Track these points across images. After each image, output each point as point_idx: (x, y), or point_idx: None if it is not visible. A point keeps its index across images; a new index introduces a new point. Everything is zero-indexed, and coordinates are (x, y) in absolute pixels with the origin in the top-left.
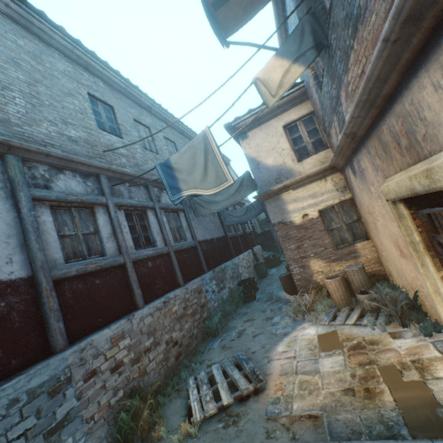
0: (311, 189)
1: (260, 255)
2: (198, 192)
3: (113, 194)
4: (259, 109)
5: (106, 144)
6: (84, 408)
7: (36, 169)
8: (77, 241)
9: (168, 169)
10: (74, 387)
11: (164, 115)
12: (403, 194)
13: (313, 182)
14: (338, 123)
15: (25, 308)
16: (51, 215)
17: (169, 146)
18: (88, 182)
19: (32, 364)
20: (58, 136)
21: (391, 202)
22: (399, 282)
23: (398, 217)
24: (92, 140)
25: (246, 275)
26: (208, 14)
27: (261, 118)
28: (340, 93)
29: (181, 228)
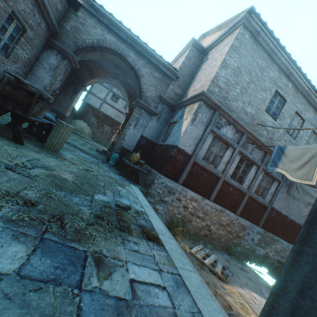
0: None
1: None
2: (285, 174)
3: (243, 146)
4: None
5: (261, 120)
6: (170, 205)
7: (221, 119)
8: (211, 155)
9: (280, 151)
10: (173, 197)
11: None
12: None
13: None
14: None
15: (182, 163)
16: (211, 139)
17: (311, 138)
18: (236, 134)
19: (171, 179)
20: (240, 109)
21: None
22: None
23: None
24: (255, 116)
25: None
26: None
27: None
28: None
29: (267, 189)
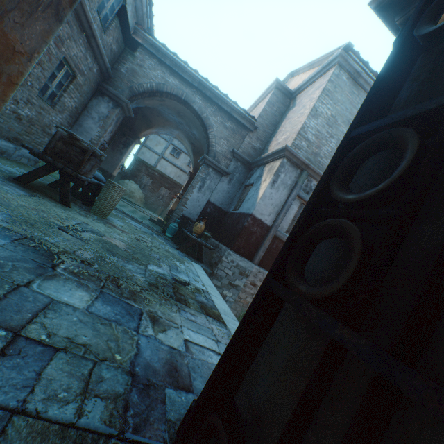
0: None
1: None
2: None
3: None
4: None
5: None
6: (242, 291)
7: (310, 182)
8: None
9: None
10: (246, 280)
11: None
12: None
13: None
14: None
15: (258, 236)
16: (298, 207)
17: None
18: None
19: (244, 257)
20: None
21: None
22: None
23: None
24: None
25: None
26: None
27: None
28: None
29: None
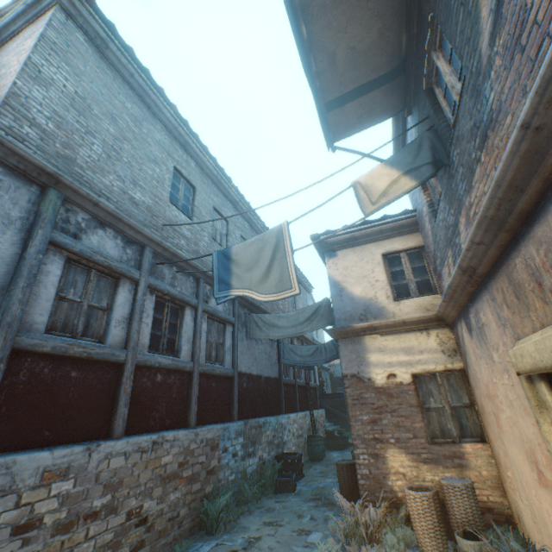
0: (406, 340)
1: (321, 424)
2: (251, 295)
3: (153, 272)
4: (357, 227)
5: (170, 219)
6: None
7: (75, 213)
8: (76, 311)
9: (226, 258)
10: None
11: (250, 214)
12: (546, 363)
13: (410, 331)
14: (452, 259)
15: None
16: (62, 268)
17: None
18: (128, 249)
19: None
20: (120, 192)
21: (525, 377)
22: (535, 536)
23: (536, 404)
24: (156, 210)
25: (292, 446)
26: (319, 112)
27: (358, 239)
28: (458, 218)
29: (222, 345)
